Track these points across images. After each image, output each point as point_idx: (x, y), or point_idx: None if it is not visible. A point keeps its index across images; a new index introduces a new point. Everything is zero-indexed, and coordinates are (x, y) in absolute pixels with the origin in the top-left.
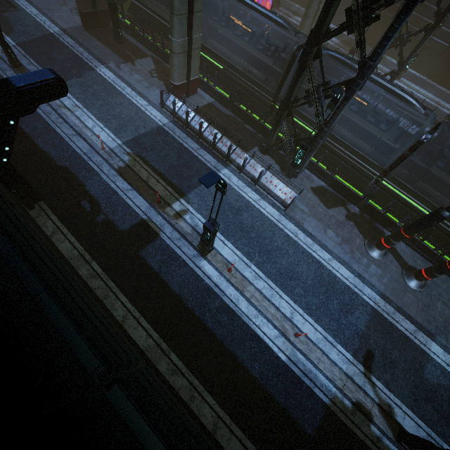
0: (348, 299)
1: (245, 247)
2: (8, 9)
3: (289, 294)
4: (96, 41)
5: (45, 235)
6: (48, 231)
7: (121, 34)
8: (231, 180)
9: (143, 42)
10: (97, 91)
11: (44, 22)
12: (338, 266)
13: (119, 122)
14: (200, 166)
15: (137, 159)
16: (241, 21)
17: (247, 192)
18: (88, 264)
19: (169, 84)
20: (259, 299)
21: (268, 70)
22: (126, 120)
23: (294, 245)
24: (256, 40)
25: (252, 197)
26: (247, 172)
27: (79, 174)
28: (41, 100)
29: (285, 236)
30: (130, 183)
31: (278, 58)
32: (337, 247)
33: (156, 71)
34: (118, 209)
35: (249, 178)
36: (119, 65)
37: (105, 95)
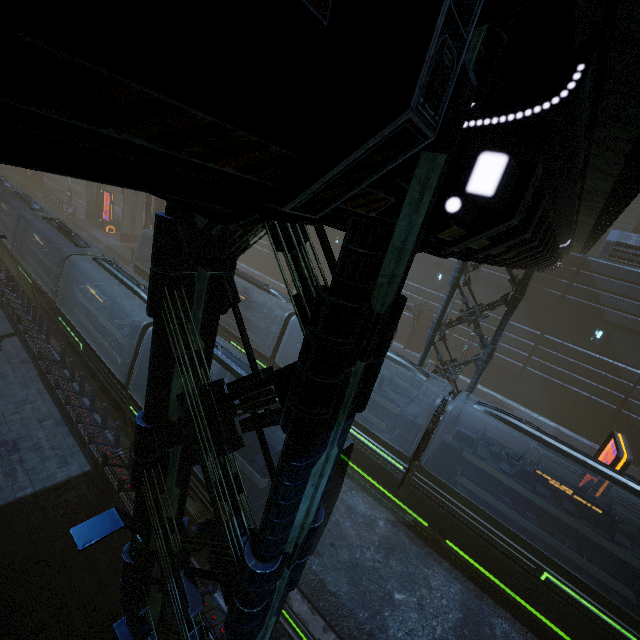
0: None
1: None
2: None
3: None
4: None
5: None
6: None
7: None
8: None
9: None
10: None
11: None
12: None
13: None
14: None
15: None
16: None
17: None
18: None
19: None
20: None
21: None
22: None
23: None
24: None
25: None
26: None
27: None
28: None
29: None
30: None
31: None
32: None
33: None
34: None
35: None
36: None
37: None
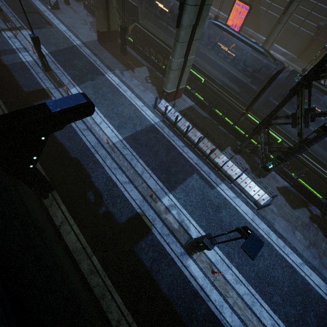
0: (323, 311)
1: (225, 246)
2: (45, 26)
3: (268, 303)
4: (107, 53)
5: (54, 225)
6: (58, 221)
7: (126, 48)
8: (210, 177)
9: (141, 55)
10: (105, 93)
11: (70, 37)
12: (309, 272)
13: (120, 120)
14: (185, 162)
15: (134, 154)
16: (227, 47)
17: (224, 189)
18: (89, 258)
19: (159, 89)
20: (242, 307)
21: (239, 83)
22: (127, 118)
23: (268, 247)
24: (238, 62)
25: (228, 195)
26: (224, 171)
27: (87, 166)
28: (71, 120)
29: (260, 236)
30: (128, 176)
31: (252, 76)
32: (306, 251)
33: (150, 78)
34: (117, 201)
35: (225, 176)
36: (122, 71)
37: (111, 96)
